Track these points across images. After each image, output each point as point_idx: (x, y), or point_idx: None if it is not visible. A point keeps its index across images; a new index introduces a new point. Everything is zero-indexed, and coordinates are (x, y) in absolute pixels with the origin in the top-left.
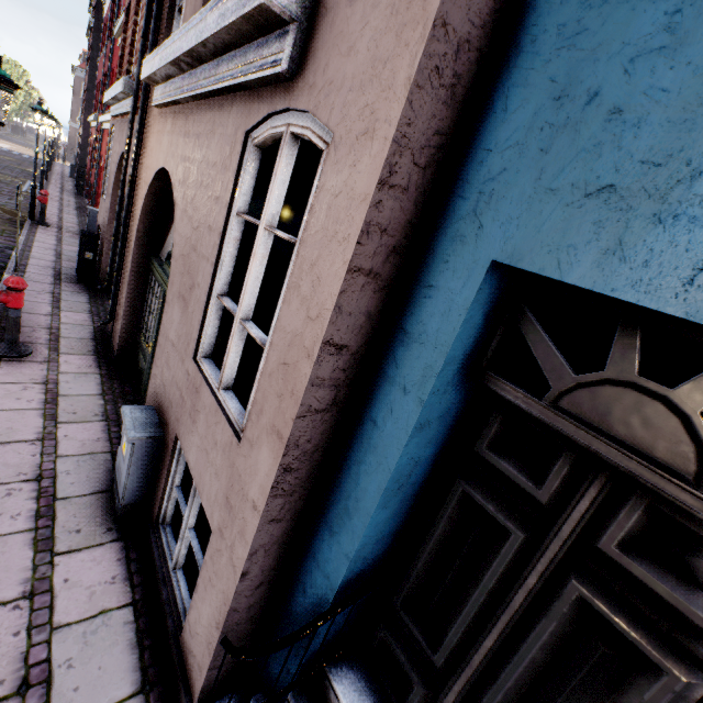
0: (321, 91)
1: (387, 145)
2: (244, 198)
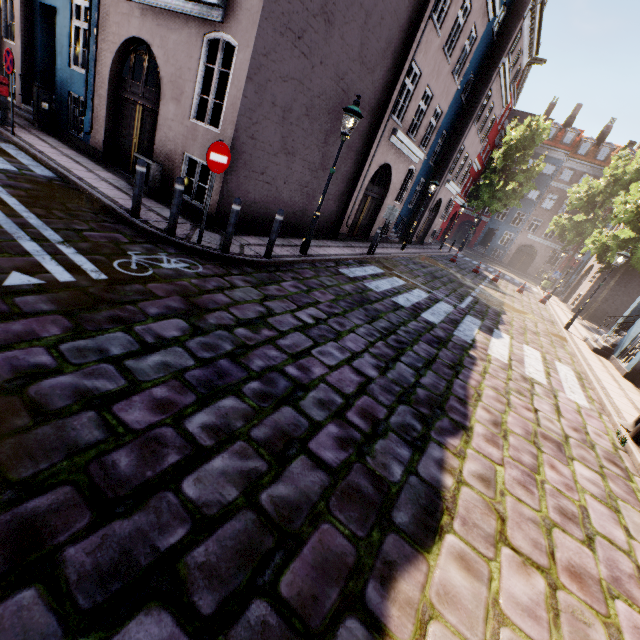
0: None
1: None
2: None
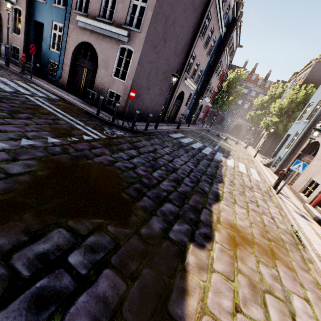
0: (20, 6)
1: (25, 12)
2: (14, 14)
